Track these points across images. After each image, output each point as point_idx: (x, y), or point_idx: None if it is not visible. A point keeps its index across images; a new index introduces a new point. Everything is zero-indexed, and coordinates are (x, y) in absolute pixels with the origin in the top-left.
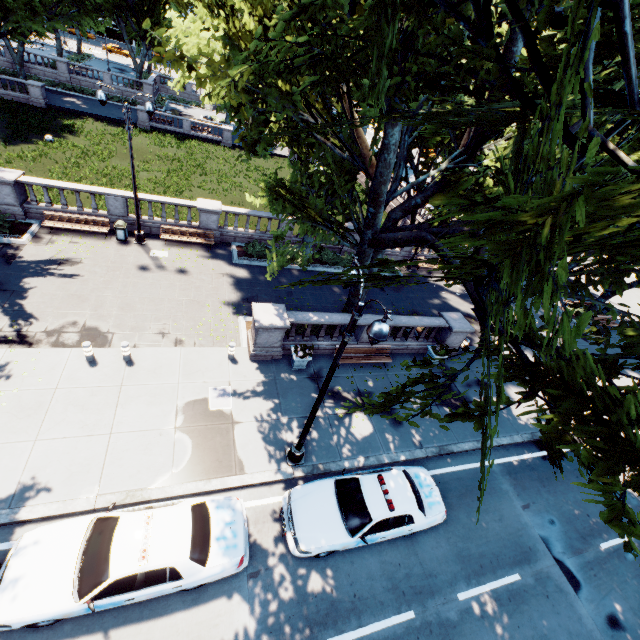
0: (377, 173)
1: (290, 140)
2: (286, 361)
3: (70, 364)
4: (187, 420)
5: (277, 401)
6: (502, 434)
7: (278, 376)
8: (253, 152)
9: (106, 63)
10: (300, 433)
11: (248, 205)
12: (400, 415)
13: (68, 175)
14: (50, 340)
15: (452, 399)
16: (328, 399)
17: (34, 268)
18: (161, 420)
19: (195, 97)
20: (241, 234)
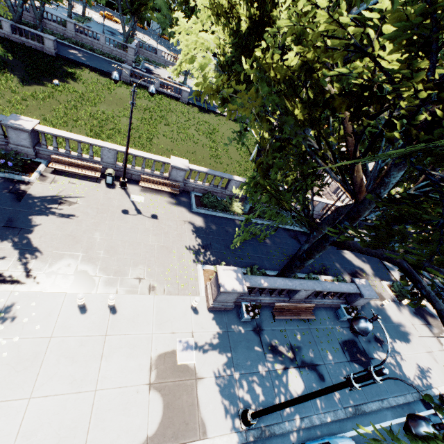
0: (366, 200)
1: (297, 163)
2: (235, 312)
3: (64, 310)
4: (159, 375)
5: (230, 355)
6: (398, 393)
7: (229, 328)
8: (267, 173)
9: (101, 26)
10: (249, 391)
11: (199, 154)
12: (323, 371)
13: (68, 115)
14: (48, 282)
15: (359, 355)
16: (268, 353)
17: (39, 206)
18: (138, 375)
19: (163, 60)
20: (199, 186)
